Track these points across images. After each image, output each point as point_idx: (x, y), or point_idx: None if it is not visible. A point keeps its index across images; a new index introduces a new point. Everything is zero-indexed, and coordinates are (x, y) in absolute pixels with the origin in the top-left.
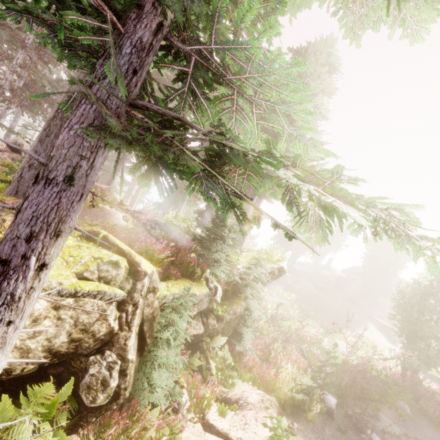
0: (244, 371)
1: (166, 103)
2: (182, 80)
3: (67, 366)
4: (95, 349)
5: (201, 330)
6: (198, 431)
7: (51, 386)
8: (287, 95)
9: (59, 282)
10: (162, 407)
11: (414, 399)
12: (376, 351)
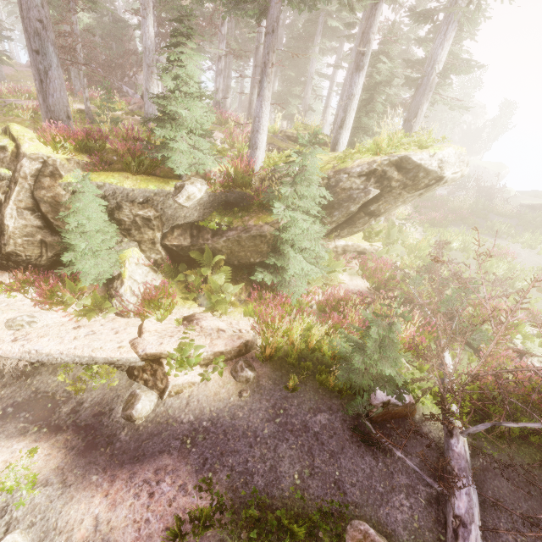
0: (254, 306)
1: None
2: None
3: None
4: None
5: (186, 242)
6: (135, 323)
7: None
8: None
9: None
10: (84, 284)
11: None
12: None
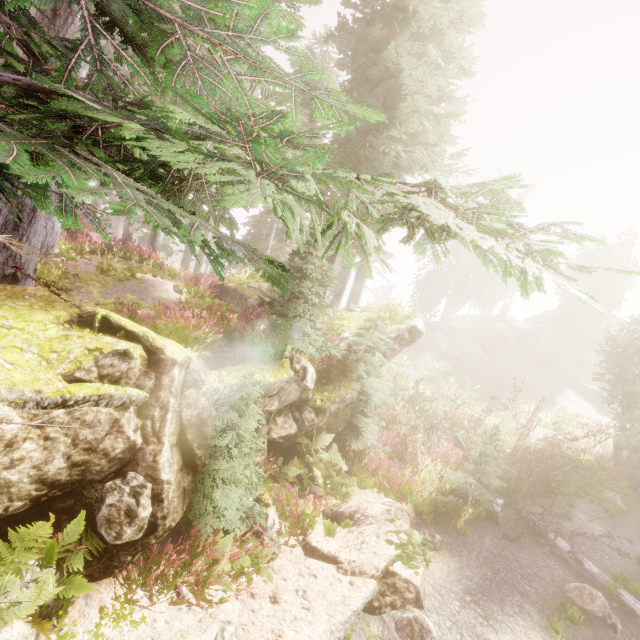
0: (365, 476)
1: (69, 73)
2: (106, 27)
3: (78, 498)
4: (112, 472)
5: (292, 429)
6: (297, 557)
7: (46, 525)
8: (240, 5)
9: (36, 390)
10: (236, 533)
11: (632, 487)
12: (560, 429)
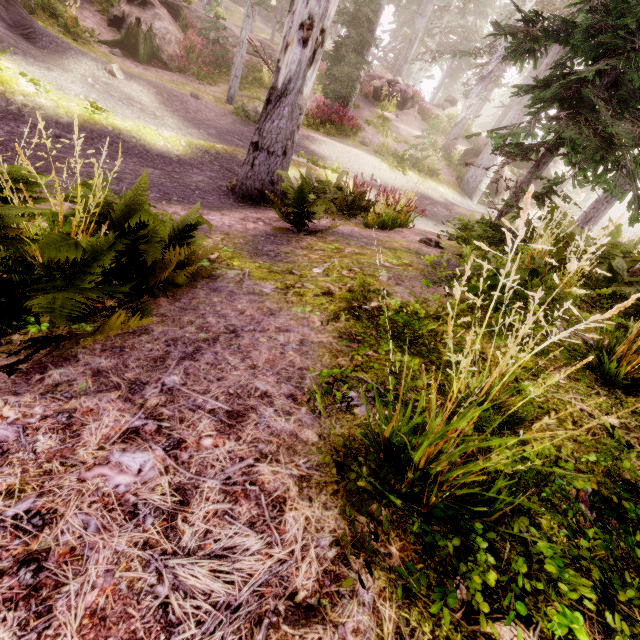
0: None
1: None
2: None
3: None
4: None
5: None
6: None
7: None
8: None
9: None
10: None
11: None
12: None
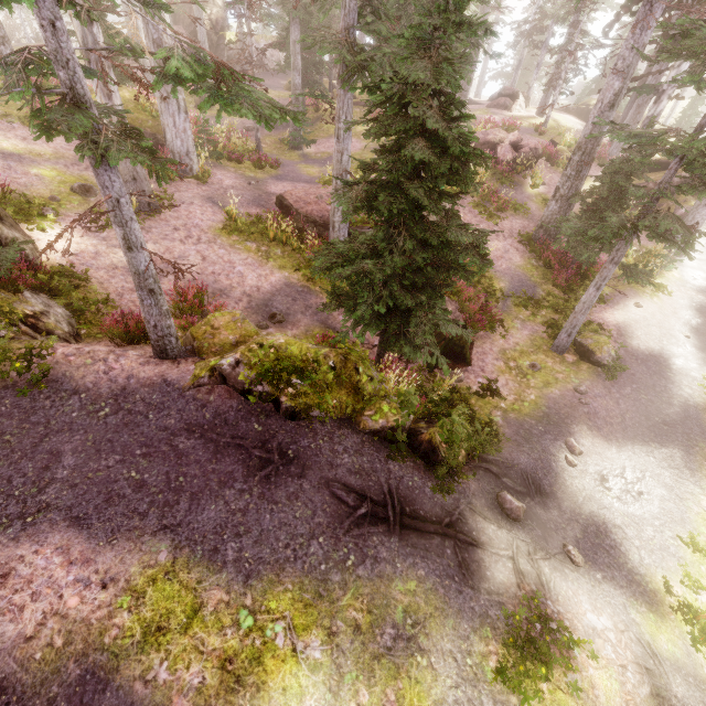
0: None
1: None
2: None
3: None
4: None
5: None
6: None
7: None
8: None
9: None
10: None
11: None
12: None
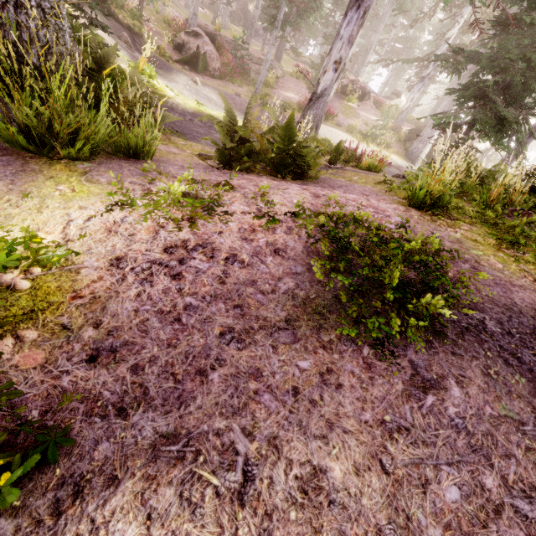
0: None
1: None
2: None
3: None
4: None
5: None
6: None
7: None
8: None
9: None
10: None
11: None
12: None
